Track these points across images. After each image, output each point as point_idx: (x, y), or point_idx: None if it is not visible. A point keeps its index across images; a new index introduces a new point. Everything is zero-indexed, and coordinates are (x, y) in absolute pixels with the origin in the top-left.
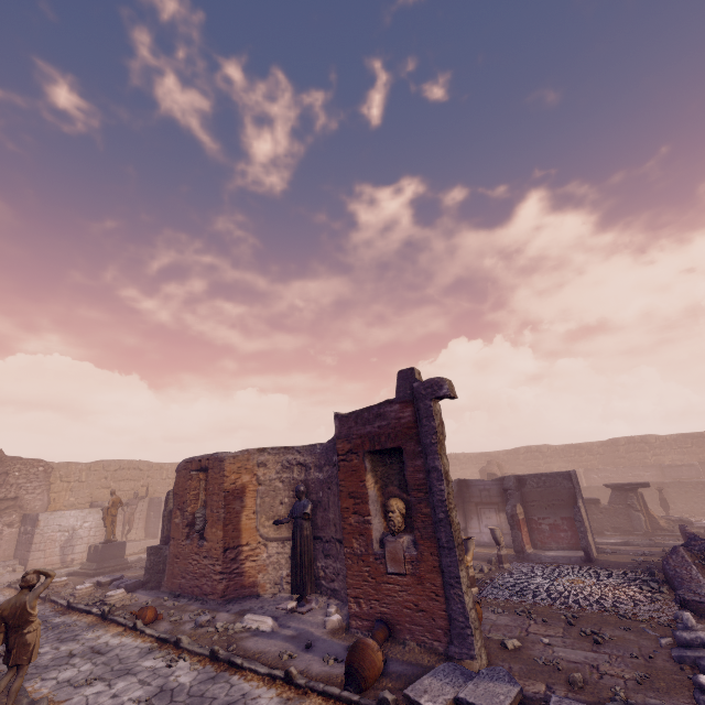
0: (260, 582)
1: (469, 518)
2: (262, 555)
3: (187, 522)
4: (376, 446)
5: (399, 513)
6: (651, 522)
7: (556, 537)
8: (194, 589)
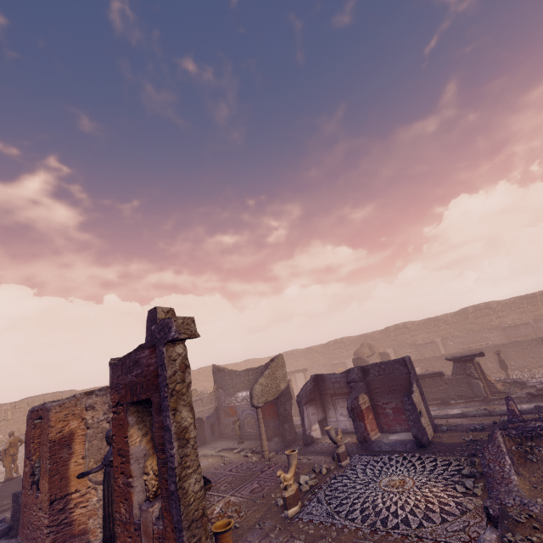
0: (91, 528)
1: (327, 408)
2: (92, 500)
3: (32, 471)
4: (134, 398)
5: (154, 475)
6: (489, 387)
7: (399, 419)
8: (33, 542)
